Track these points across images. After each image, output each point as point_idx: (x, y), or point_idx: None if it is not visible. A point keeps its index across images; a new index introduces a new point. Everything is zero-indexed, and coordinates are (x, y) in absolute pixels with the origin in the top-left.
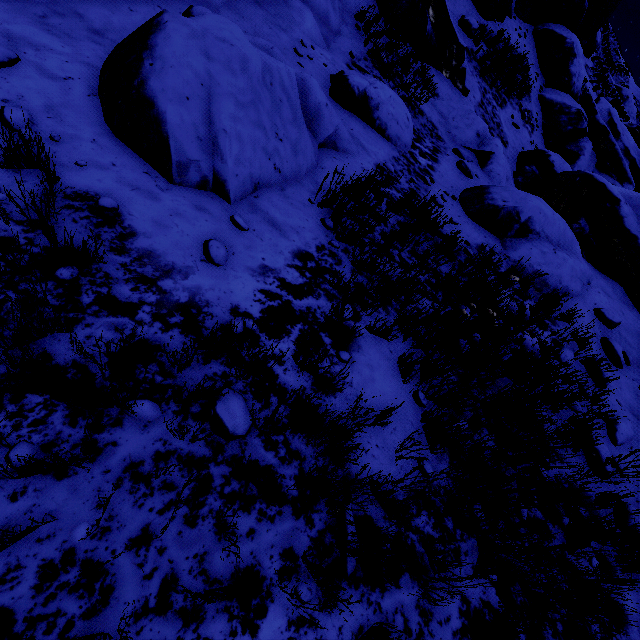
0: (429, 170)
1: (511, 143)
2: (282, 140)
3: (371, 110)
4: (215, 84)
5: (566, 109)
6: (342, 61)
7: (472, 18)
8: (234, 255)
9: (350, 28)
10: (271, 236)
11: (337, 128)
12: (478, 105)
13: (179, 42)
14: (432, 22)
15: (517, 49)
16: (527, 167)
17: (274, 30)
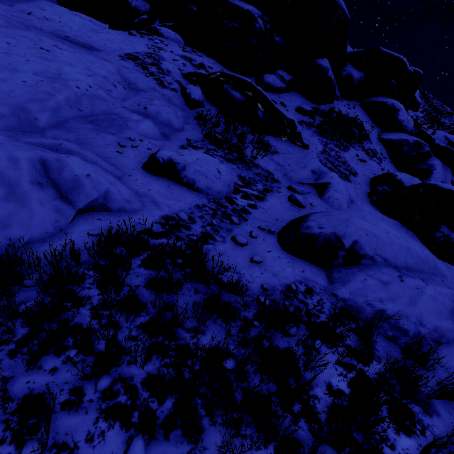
0: (248, 209)
1: (360, 172)
2: None
3: (178, 171)
4: None
5: (405, 142)
6: (177, 144)
7: (305, 105)
8: None
9: (192, 125)
10: None
11: (108, 192)
12: (320, 153)
13: None
14: (263, 111)
15: (349, 116)
16: (378, 187)
17: (101, 135)
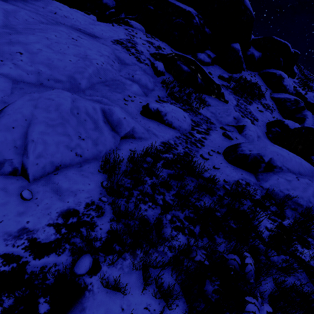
0: (202, 139)
1: (260, 119)
2: (84, 139)
3: (162, 116)
4: (34, 118)
5: (288, 99)
6: (153, 99)
7: (224, 74)
8: (1, 222)
9: (159, 87)
10: (49, 201)
11: (133, 128)
12: (235, 106)
13: (19, 103)
14: (200, 78)
15: (252, 81)
16: (272, 129)
17: (113, 93)
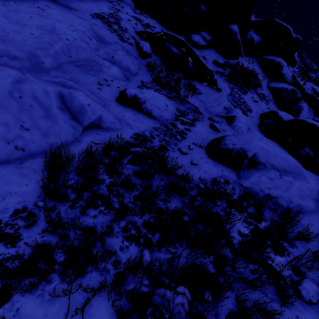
0: (185, 131)
1: (254, 110)
2: (29, 129)
3: (140, 104)
4: None
5: (285, 90)
6: (135, 85)
7: (219, 59)
8: None
9: (144, 71)
10: None
11: (101, 116)
12: (229, 95)
13: None
14: (192, 63)
15: (249, 68)
16: (265, 120)
17: (86, 76)
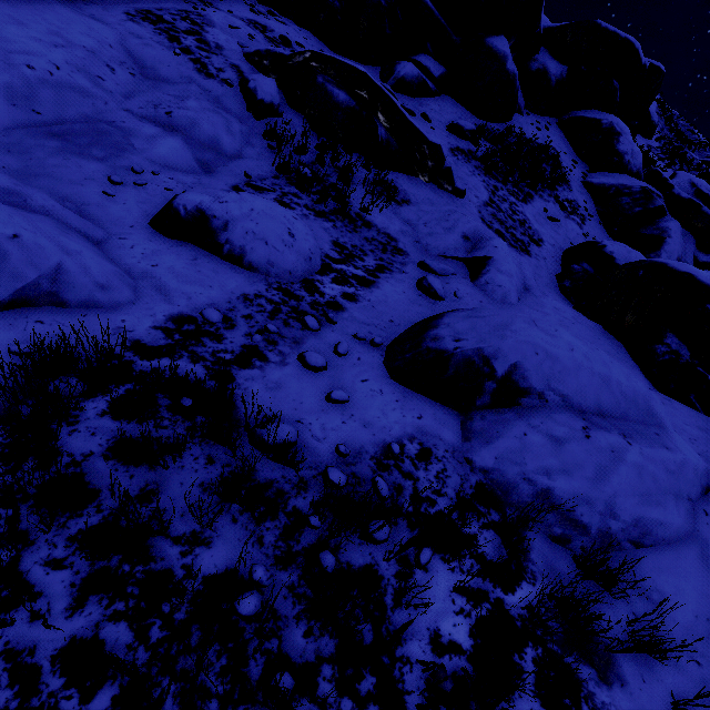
0: (342, 302)
1: (549, 240)
2: None
3: (215, 232)
4: None
5: (625, 190)
6: (227, 183)
7: (463, 121)
8: None
9: (258, 149)
10: None
11: (60, 270)
12: (484, 204)
13: None
14: (386, 127)
15: (538, 141)
16: (575, 266)
17: (75, 160)
